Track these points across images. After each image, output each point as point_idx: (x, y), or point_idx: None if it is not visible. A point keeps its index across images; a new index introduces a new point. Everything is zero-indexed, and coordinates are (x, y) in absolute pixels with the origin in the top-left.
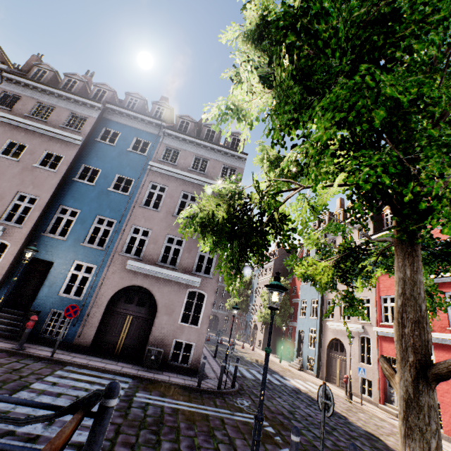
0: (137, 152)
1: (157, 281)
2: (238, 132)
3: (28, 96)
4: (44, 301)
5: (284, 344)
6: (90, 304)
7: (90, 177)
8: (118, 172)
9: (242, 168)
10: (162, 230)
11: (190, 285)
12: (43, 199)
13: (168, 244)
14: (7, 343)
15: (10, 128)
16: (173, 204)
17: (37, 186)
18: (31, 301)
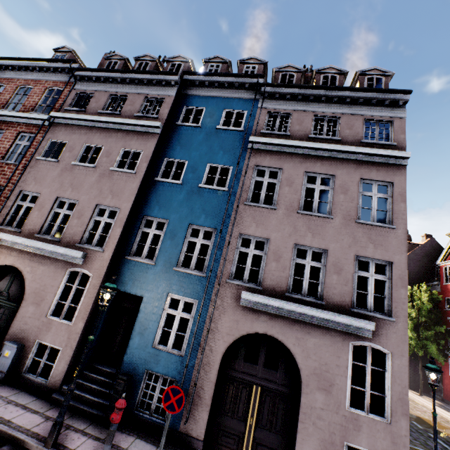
0: (229, 128)
1: (292, 326)
2: (375, 68)
3: (100, 91)
4: (136, 357)
5: (442, 383)
6: (195, 363)
7: (174, 177)
8: (209, 160)
9: (400, 117)
10: (285, 237)
11: (353, 333)
12: (123, 210)
13: (299, 261)
14: (90, 438)
15: (85, 131)
16: (294, 195)
17: (116, 194)
18: (121, 353)
